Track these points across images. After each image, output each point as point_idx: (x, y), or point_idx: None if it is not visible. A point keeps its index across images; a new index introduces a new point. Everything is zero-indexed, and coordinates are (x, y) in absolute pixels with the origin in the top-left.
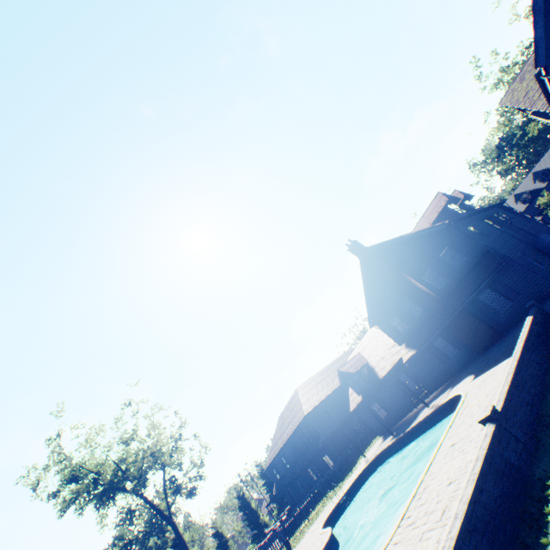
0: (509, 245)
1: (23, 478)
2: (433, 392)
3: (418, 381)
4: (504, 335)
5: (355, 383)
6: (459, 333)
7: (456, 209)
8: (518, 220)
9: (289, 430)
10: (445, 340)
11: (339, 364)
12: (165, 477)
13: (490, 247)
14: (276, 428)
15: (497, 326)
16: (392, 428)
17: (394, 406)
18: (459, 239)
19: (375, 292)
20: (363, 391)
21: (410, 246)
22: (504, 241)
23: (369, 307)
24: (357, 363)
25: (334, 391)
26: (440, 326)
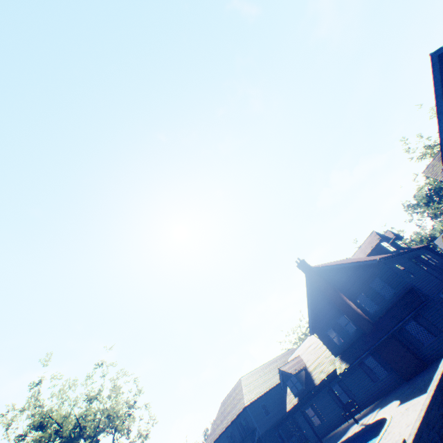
0: (432, 285)
1: (3, 415)
2: (364, 408)
3: (350, 394)
4: (429, 366)
5: (293, 384)
6: (388, 355)
7: (388, 246)
8: (442, 262)
9: (228, 418)
10: (375, 360)
11: (280, 361)
12: (113, 442)
13: (414, 285)
14: (217, 413)
15: (422, 357)
16: (324, 438)
17: (326, 415)
18: (388, 274)
19: (316, 305)
20: (299, 393)
21: (347, 272)
22: (427, 280)
23: (310, 316)
24: (296, 365)
25: (274, 387)
26: (371, 347)
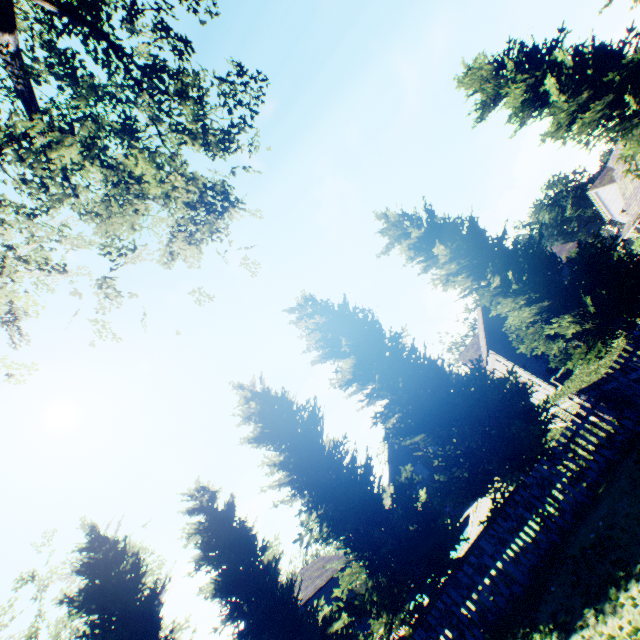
0: None
1: None
2: None
3: None
4: None
5: None
6: None
7: None
8: None
9: None
10: None
11: (315, 567)
12: None
13: None
14: None
15: None
16: None
17: None
18: None
19: (395, 457)
20: None
21: None
22: None
23: (390, 469)
24: None
25: (321, 588)
26: None
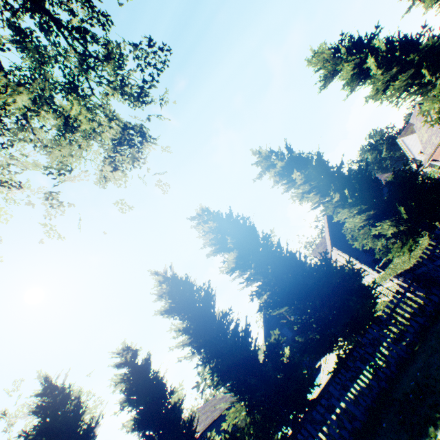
0: None
1: None
2: None
3: None
4: None
5: None
6: None
7: None
8: None
9: None
10: None
11: (212, 404)
12: None
13: None
14: None
15: None
16: None
17: None
18: None
19: (268, 323)
20: None
21: None
22: None
23: (265, 331)
24: None
25: (216, 419)
26: None
